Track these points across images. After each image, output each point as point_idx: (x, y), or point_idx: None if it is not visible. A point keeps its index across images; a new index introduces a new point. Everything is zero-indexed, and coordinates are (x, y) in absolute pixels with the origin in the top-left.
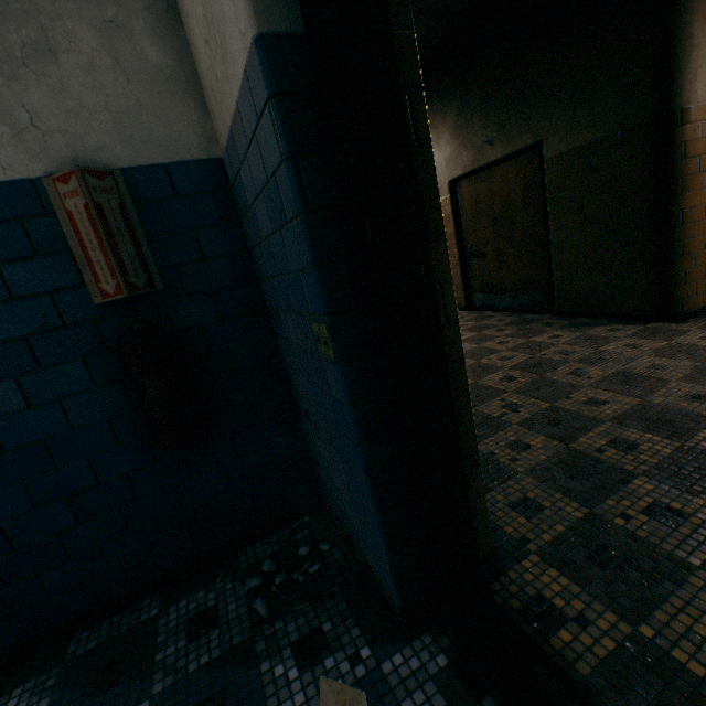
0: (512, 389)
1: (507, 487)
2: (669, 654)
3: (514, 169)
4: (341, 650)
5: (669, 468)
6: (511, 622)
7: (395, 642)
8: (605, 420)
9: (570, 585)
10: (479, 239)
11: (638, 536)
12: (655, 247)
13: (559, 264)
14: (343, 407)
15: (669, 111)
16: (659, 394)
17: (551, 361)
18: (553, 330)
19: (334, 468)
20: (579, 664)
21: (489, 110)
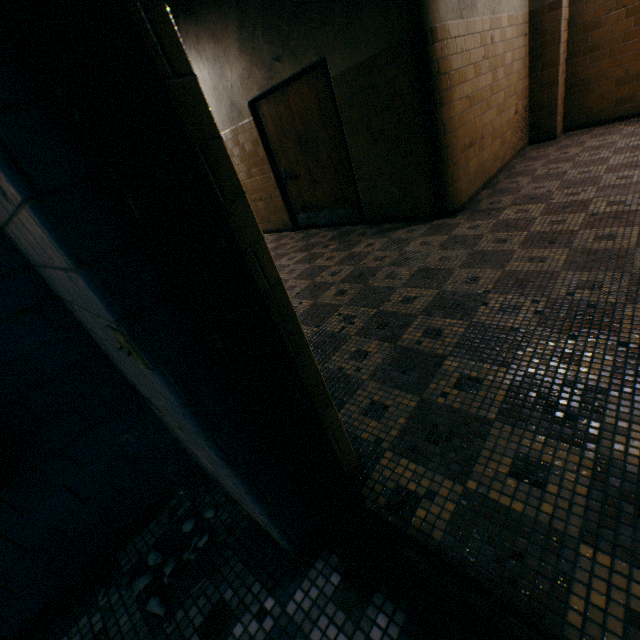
0: (346, 303)
1: (358, 396)
2: (488, 497)
3: (307, 88)
4: (247, 612)
5: (465, 344)
6: (382, 521)
7: (294, 580)
8: (418, 315)
9: (418, 468)
10: (290, 162)
11: (455, 408)
12: (429, 157)
13: (362, 178)
14: (178, 409)
15: (422, 30)
16: (449, 282)
17: (370, 269)
18: (367, 239)
19: (195, 449)
20: (435, 533)
21: (270, 23)
